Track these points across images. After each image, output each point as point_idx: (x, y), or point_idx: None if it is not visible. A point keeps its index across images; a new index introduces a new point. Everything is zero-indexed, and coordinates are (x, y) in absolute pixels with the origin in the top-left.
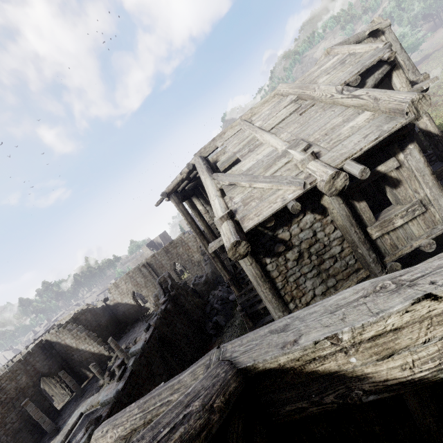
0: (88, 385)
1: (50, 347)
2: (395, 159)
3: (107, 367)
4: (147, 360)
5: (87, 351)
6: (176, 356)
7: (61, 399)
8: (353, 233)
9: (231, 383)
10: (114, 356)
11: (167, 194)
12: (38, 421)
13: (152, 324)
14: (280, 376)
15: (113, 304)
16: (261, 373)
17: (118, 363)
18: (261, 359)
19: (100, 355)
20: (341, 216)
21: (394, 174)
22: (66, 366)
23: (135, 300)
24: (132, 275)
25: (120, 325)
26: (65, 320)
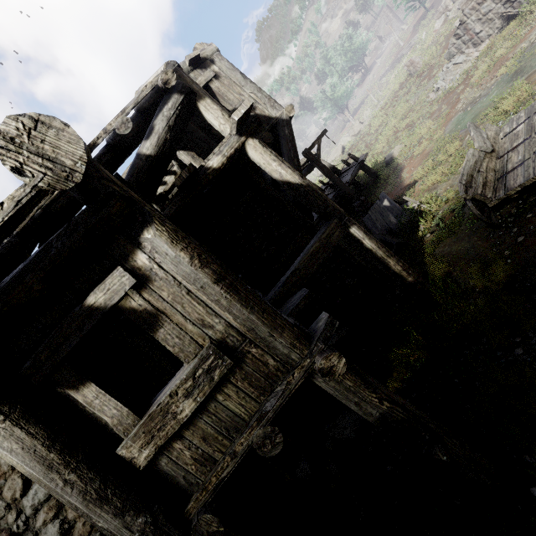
0: None
1: None
2: (122, 270)
3: None
4: None
5: None
6: None
7: None
8: (61, 488)
9: None
10: None
11: None
12: None
13: None
14: None
15: None
16: None
17: None
18: None
19: None
20: (10, 455)
21: (138, 300)
22: None
23: None
24: None
25: None
26: None
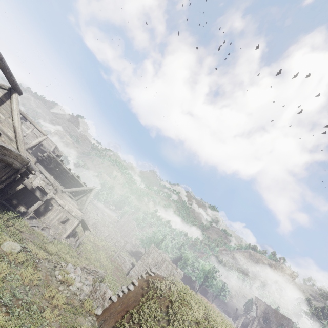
0: None
1: None
2: None
3: None
4: None
5: None
6: None
7: None
8: None
9: None
10: None
11: None
12: None
13: None
14: None
15: None
16: None
17: None
18: None
19: None
20: None
21: None
22: None
23: None
24: None
25: None
26: None
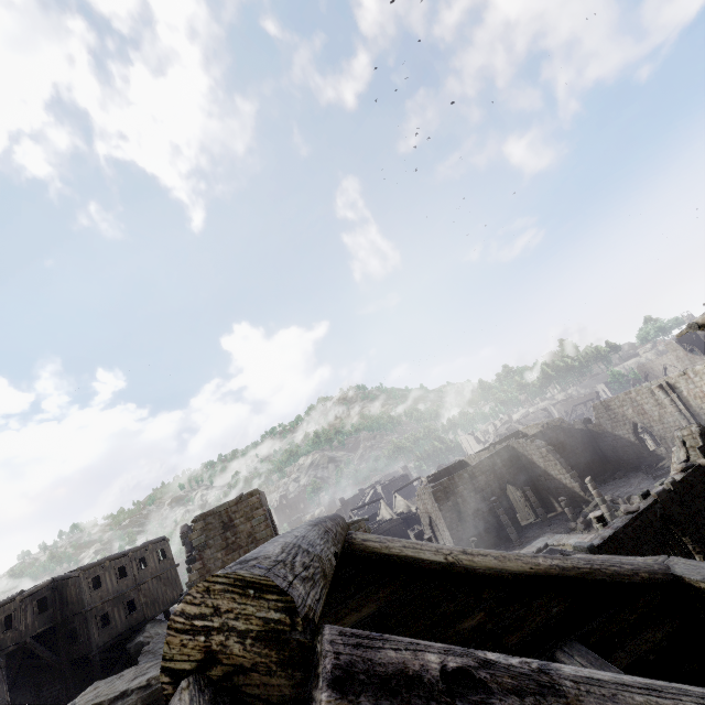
0: (555, 519)
1: (516, 457)
2: None
3: (581, 512)
4: (635, 534)
5: (556, 479)
6: (690, 554)
7: (525, 516)
8: None
9: (658, 574)
10: (592, 503)
11: (700, 325)
12: (504, 524)
13: (652, 494)
14: (702, 594)
15: (597, 431)
16: (687, 584)
17: (596, 517)
18: (686, 576)
19: (572, 492)
20: None
21: None
22: (531, 484)
23: (636, 436)
24: (635, 398)
25: (606, 465)
26: (531, 429)
